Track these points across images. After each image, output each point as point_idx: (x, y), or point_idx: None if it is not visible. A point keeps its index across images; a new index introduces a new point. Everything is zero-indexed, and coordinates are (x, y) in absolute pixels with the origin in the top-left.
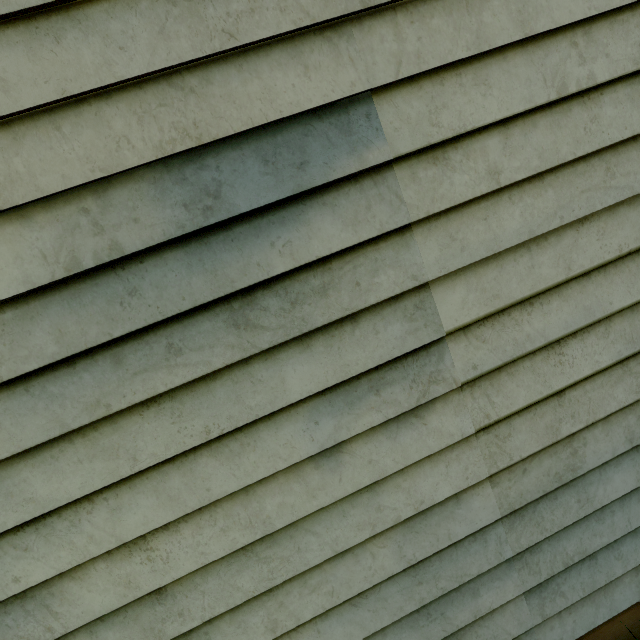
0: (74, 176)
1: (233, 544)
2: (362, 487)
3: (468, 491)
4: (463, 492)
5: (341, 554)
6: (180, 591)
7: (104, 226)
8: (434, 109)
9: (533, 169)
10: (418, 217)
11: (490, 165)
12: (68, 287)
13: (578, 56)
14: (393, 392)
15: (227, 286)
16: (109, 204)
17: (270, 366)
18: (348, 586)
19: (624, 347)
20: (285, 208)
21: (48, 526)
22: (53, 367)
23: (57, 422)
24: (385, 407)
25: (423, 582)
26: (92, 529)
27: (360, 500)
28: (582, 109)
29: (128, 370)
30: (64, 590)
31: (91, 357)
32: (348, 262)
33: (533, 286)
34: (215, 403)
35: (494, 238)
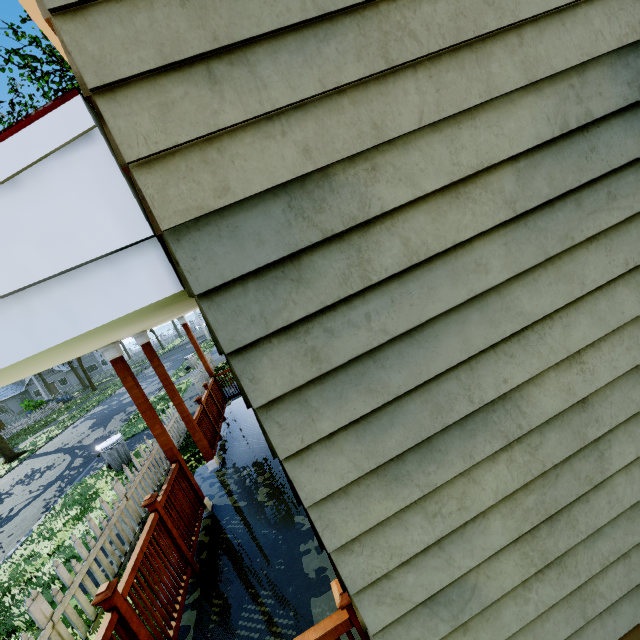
0: (571, 59)
1: (633, 361)
2: None
3: None
4: None
5: None
6: (596, 401)
7: (582, 98)
8: None
9: None
10: None
11: None
12: (555, 144)
13: None
14: None
15: None
16: (585, 82)
17: None
18: None
19: None
20: None
21: (525, 338)
22: (540, 207)
23: (542, 250)
24: None
25: None
26: (551, 342)
27: None
28: None
29: (584, 211)
30: (529, 394)
31: (563, 200)
32: None
33: None
34: (631, 241)
35: None
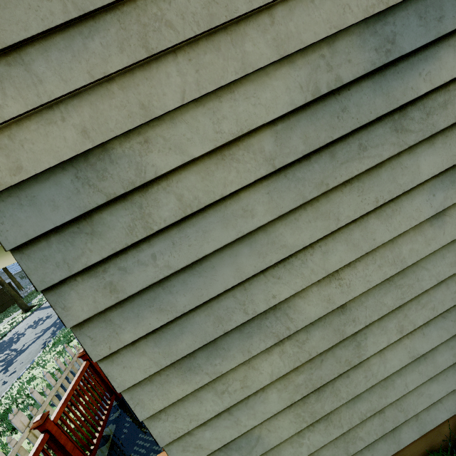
0: (320, 32)
1: (384, 275)
2: (455, 238)
3: None
4: None
5: (439, 284)
6: (353, 306)
7: (332, 66)
8: None
9: None
10: None
11: None
12: (310, 108)
13: None
14: None
15: (394, 103)
16: (335, 51)
17: (411, 158)
18: (442, 304)
19: None
20: (427, 49)
21: (290, 263)
22: (298, 161)
23: (300, 196)
24: None
25: None
26: (312, 265)
27: (452, 247)
28: None
29: (338, 161)
30: (295, 304)
31: (318, 154)
32: None
33: None
34: (381, 183)
35: None
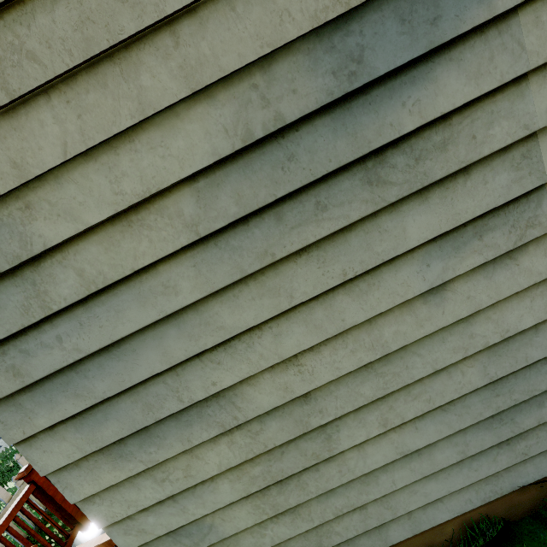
0: (247, 54)
1: (359, 362)
2: (460, 318)
3: (546, 322)
4: (542, 323)
5: (437, 372)
6: (320, 396)
7: (269, 99)
8: None
9: None
10: (537, 64)
11: None
12: (242, 157)
13: None
14: (494, 237)
15: (365, 147)
16: (273, 78)
17: (394, 218)
18: (442, 396)
19: None
20: (416, 67)
21: (232, 347)
22: (233, 225)
23: (238, 268)
24: (486, 250)
25: (500, 395)
26: (261, 349)
27: (456, 329)
28: None
29: (287, 225)
30: (243, 392)
31: (259, 216)
32: (466, 117)
33: None
34: (350, 251)
35: None
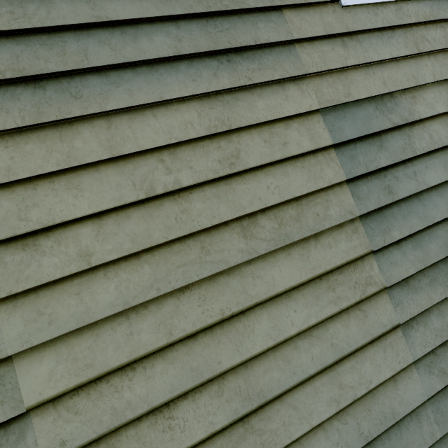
0: None
1: None
2: None
3: None
4: None
5: None
6: None
7: None
8: (24, 207)
9: (126, 251)
10: None
11: (82, 249)
12: None
13: (165, 168)
14: None
15: None
16: None
17: None
18: None
19: (240, 404)
20: None
21: None
22: None
23: None
24: None
25: None
26: None
27: None
28: (173, 204)
29: None
30: None
31: None
32: None
33: (131, 352)
34: None
35: (86, 310)
